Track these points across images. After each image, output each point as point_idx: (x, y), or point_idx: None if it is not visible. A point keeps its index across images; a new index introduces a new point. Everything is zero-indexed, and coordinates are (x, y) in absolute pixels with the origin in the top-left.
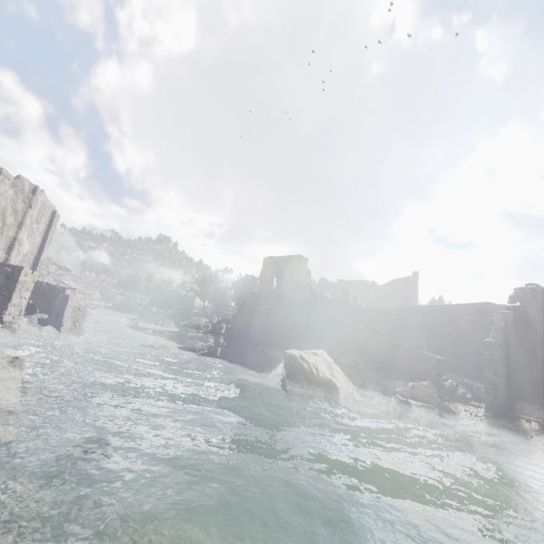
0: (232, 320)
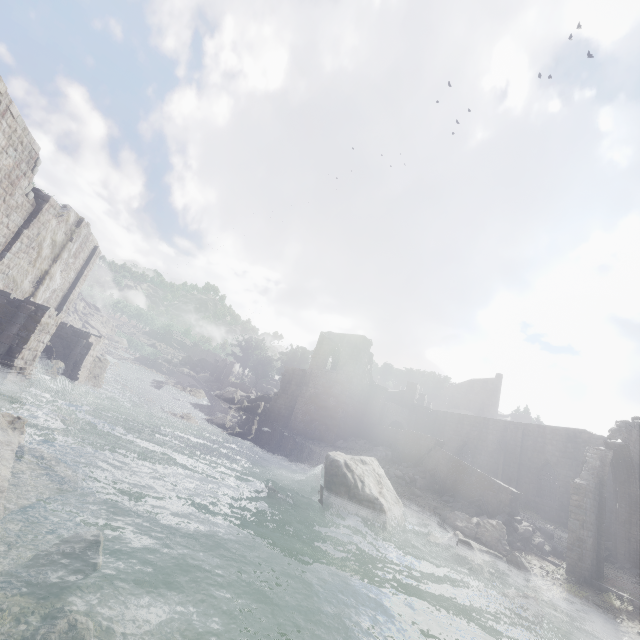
0: (273, 398)
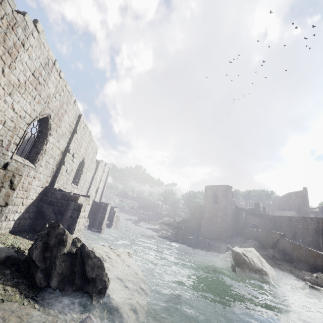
0: (188, 221)
